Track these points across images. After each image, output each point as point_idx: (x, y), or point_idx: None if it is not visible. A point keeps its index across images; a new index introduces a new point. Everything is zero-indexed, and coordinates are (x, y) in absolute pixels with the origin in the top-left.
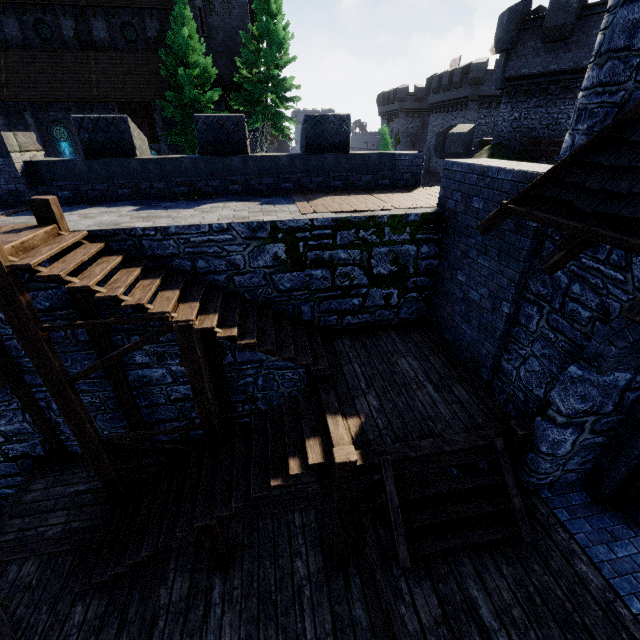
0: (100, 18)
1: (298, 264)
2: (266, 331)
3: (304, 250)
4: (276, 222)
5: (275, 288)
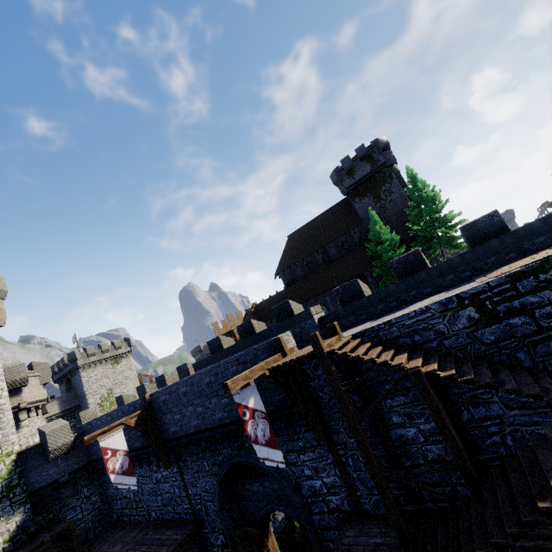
0: (332, 247)
1: (492, 318)
2: (482, 373)
3: (492, 306)
4: (459, 294)
5: (481, 343)
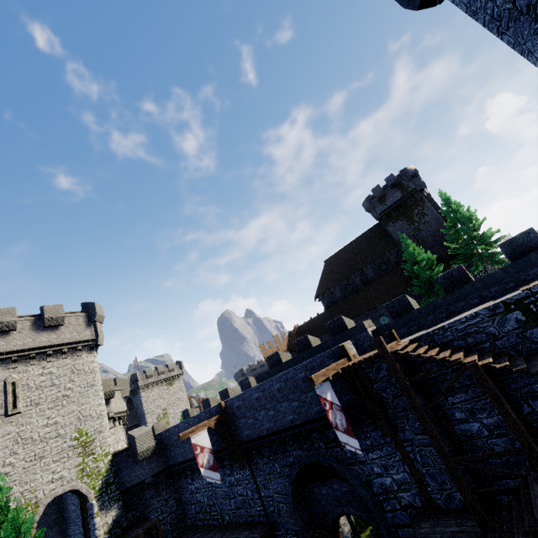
0: (369, 269)
1: None
2: (535, 364)
3: (536, 309)
4: (504, 300)
5: (531, 342)
